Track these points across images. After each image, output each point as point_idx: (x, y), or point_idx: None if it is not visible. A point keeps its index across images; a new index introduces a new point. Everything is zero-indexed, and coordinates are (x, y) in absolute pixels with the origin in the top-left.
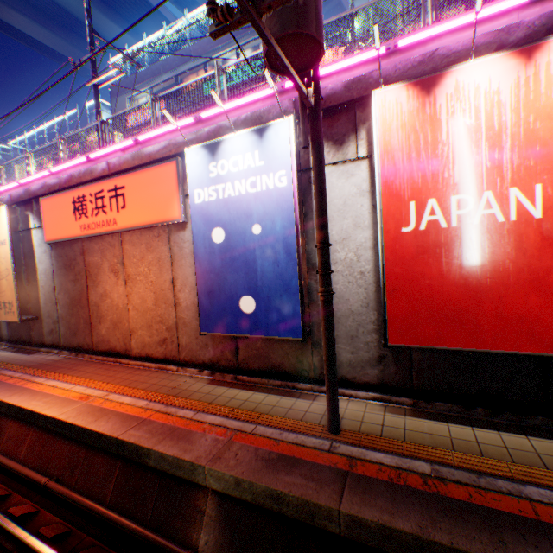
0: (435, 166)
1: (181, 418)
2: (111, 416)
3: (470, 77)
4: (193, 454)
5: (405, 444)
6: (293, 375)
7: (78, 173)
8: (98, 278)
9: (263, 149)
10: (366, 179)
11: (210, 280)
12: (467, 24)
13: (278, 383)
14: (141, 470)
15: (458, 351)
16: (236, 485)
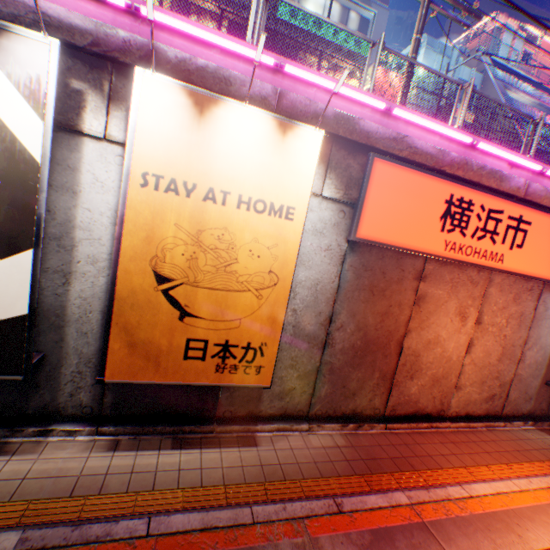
0: None
1: None
2: None
3: None
4: None
5: None
6: None
7: (478, 164)
8: (430, 318)
9: None
10: None
11: None
12: None
13: None
14: None
15: None
16: None
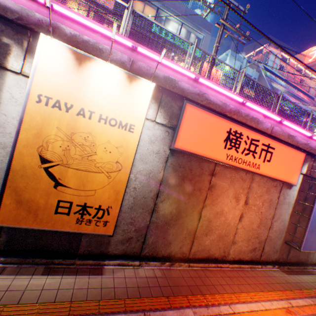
0: None
1: None
2: None
3: None
4: None
5: None
6: (303, 262)
7: (245, 113)
8: (218, 199)
9: None
10: None
11: (313, 225)
12: None
13: (301, 267)
14: None
15: None
16: None
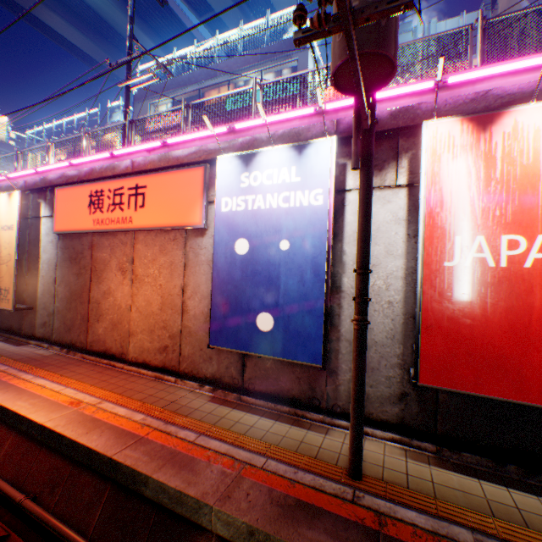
0: (486, 202)
1: (181, 440)
2: (104, 429)
3: (530, 119)
4: (198, 489)
5: (438, 502)
6: (302, 402)
7: (99, 167)
8: (104, 275)
9: (300, 165)
10: (403, 207)
11: (227, 291)
12: (519, 70)
13: (286, 409)
14: (133, 499)
15: (490, 398)
16: (248, 534)
